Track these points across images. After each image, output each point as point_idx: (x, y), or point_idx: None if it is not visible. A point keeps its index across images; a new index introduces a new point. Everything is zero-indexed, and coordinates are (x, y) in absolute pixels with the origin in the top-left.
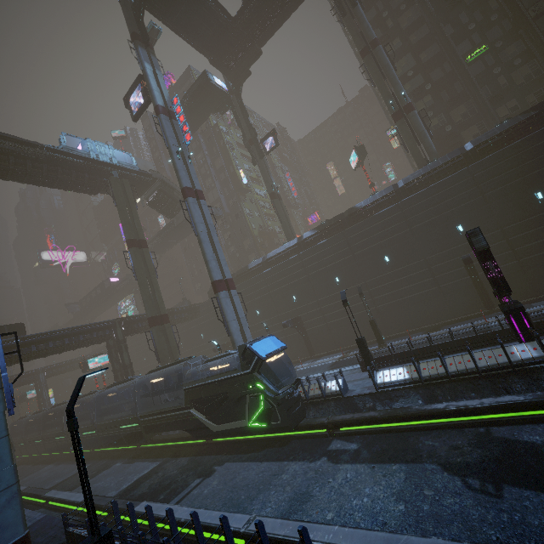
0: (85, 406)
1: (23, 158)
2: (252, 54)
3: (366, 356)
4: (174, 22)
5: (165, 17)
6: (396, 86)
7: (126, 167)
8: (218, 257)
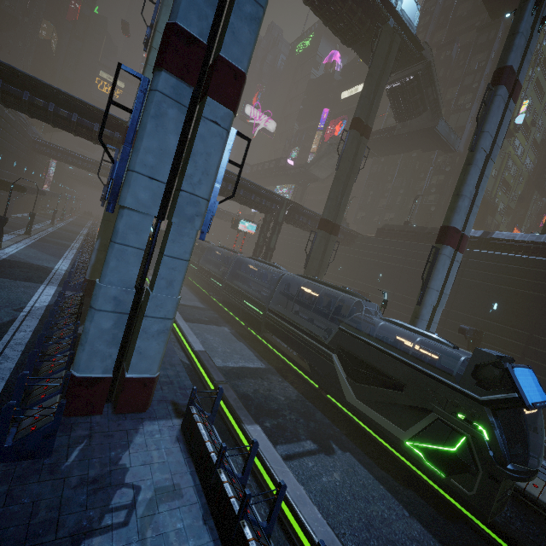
0: (223, 258)
1: None
2: None
3: None
4: None
5: None
6: None
7: (404, 22)
8: (474, 197)
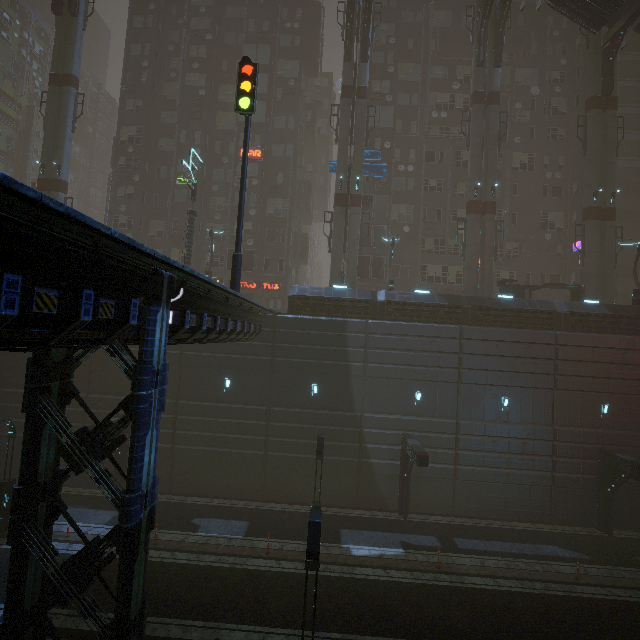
0: None
1: None
2: None
3: None
4: None
5: None
6: (60, 149)
7: None
8: None
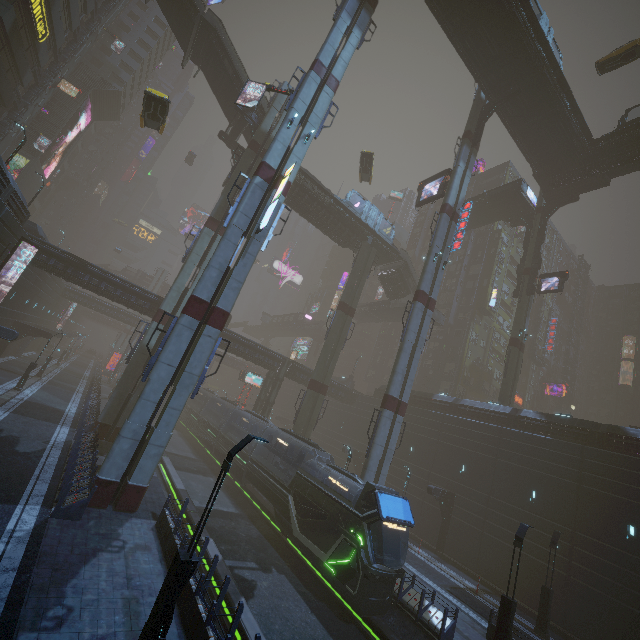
0: (223, 410)
1: (313, 199)
2: (593, 182)
3: (503, 628)
4: (518, 129)
5: (511, 122)
6: None
7: (383, 236)
8: (407, 373)
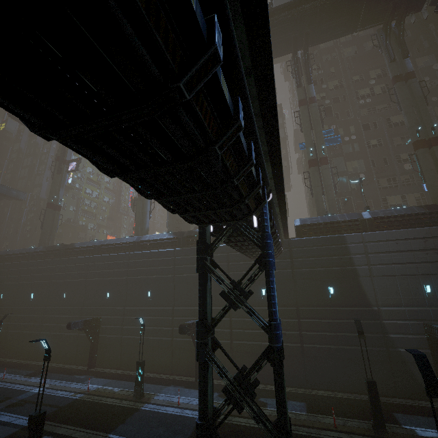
0: None
1: None
2: None
3: None
4: None
5: None
6: None
7: None
8: None
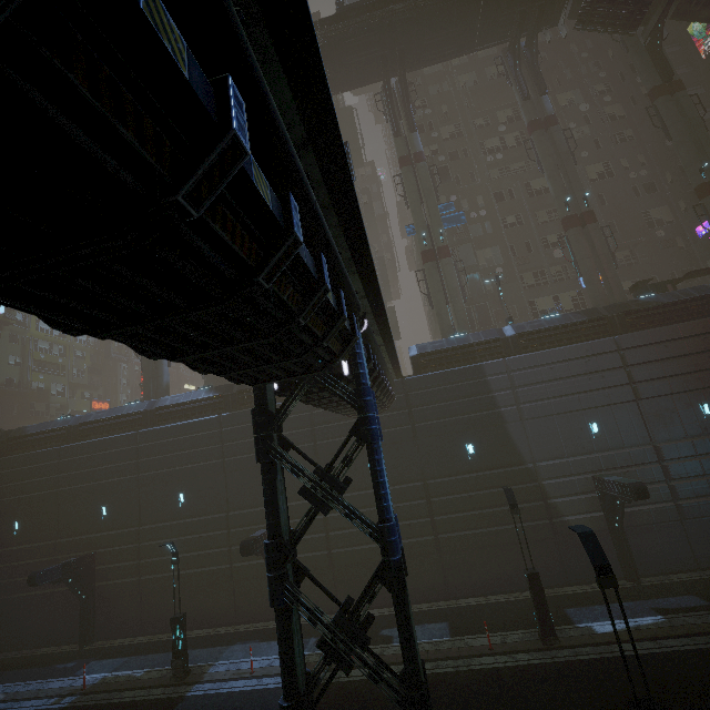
0: None
1: None
2: None
3: None
4: None
5: None
6: None
7: None
8: None
